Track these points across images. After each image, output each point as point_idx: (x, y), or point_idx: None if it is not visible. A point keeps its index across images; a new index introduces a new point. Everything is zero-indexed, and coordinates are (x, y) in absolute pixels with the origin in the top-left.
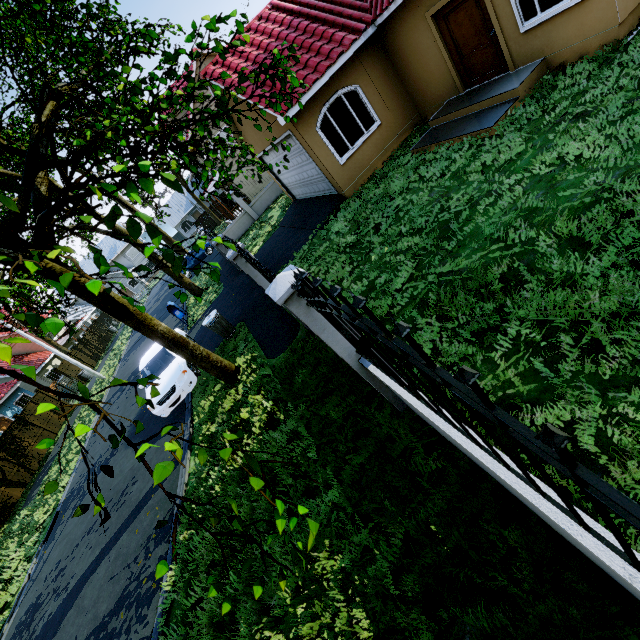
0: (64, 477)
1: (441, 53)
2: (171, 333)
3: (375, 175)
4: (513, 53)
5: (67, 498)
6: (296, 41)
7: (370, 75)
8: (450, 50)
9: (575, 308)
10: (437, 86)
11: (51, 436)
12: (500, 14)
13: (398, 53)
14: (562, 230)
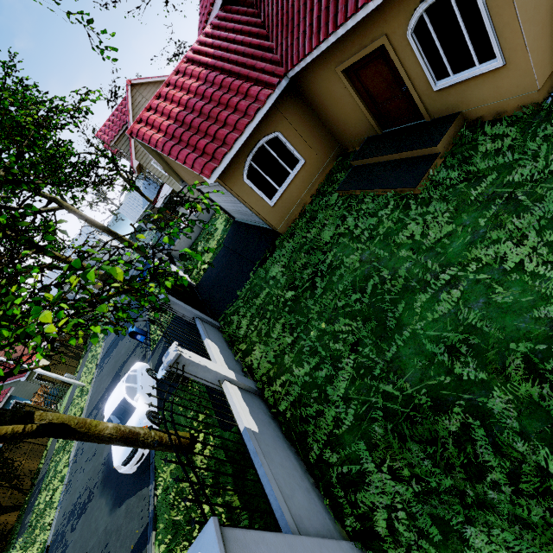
0: (50, 511)
1: (355, 101)
2: (119, 431)
3: (305, 211)
4: (427, 106)
5: (52, 542)
6: (213, 97)
7: (289, 120)
8: (364, 98)
9: (550, 506)
10: (355, 126)
11: (41, 449)
12: (411, 73)
13: (313, 98)
14: (520, 391)
